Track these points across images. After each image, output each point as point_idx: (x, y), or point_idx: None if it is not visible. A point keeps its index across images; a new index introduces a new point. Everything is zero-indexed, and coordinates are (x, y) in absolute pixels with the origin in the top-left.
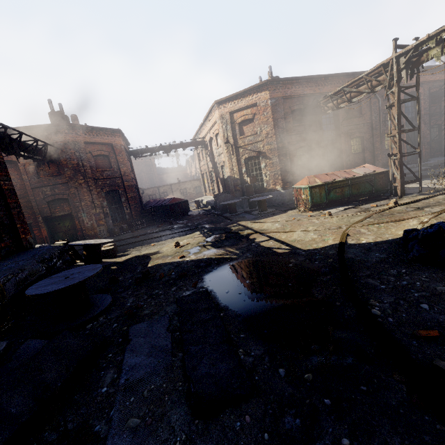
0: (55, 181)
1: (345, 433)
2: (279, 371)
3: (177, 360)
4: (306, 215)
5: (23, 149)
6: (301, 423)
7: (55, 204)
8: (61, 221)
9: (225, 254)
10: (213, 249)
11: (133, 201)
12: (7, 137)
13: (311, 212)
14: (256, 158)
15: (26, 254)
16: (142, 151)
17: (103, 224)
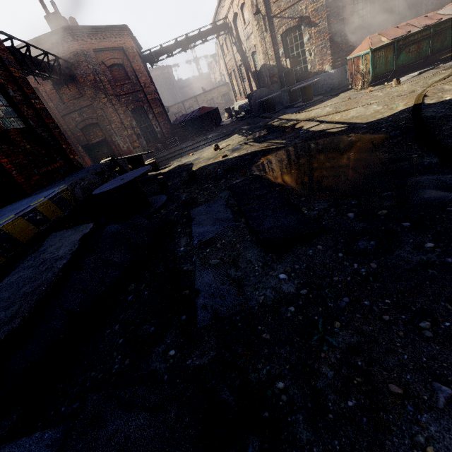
0: (80, 105)
1: (428, 240)
2: (347, 215)
3: (241, 224)
4: (365, 92)
5: (37, 66)
6: (376, 243)
7: (88, 131)
8: (99, 148)
9: (270, 146)
10: (256, 145)
11: (161, 118)
12: (17, 52)
13: (372, 87)
14: (296, 29)
15: (80, 171)
16: (156, 54)
17: (138, 146)
